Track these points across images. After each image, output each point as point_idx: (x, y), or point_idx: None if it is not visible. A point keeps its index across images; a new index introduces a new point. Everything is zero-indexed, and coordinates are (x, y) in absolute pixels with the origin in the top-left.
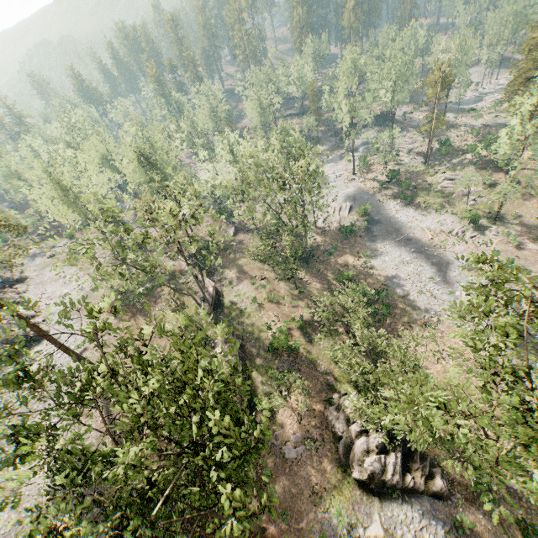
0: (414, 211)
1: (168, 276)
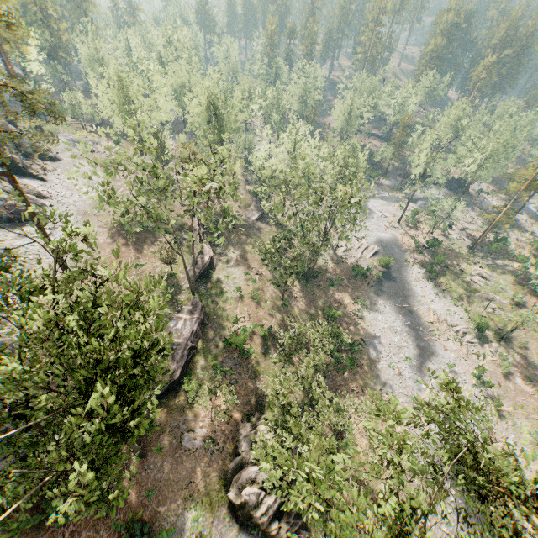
0: (431, 287)
1: (177, 226)
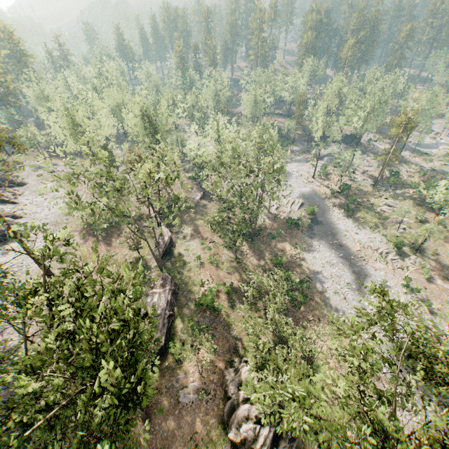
0: (352, 223)
1: (136, 217)
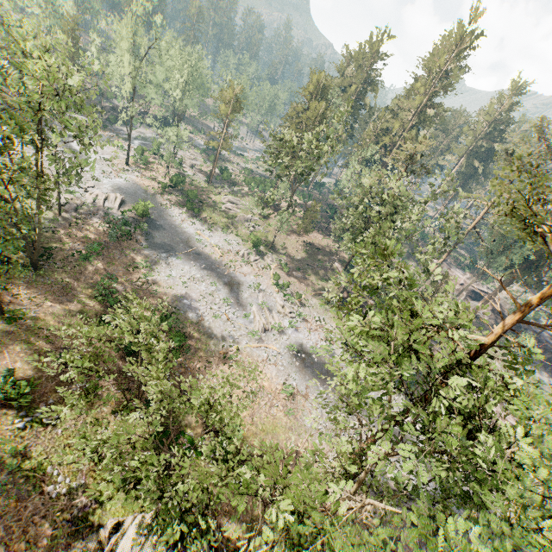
0: (201, 224)
1: None
